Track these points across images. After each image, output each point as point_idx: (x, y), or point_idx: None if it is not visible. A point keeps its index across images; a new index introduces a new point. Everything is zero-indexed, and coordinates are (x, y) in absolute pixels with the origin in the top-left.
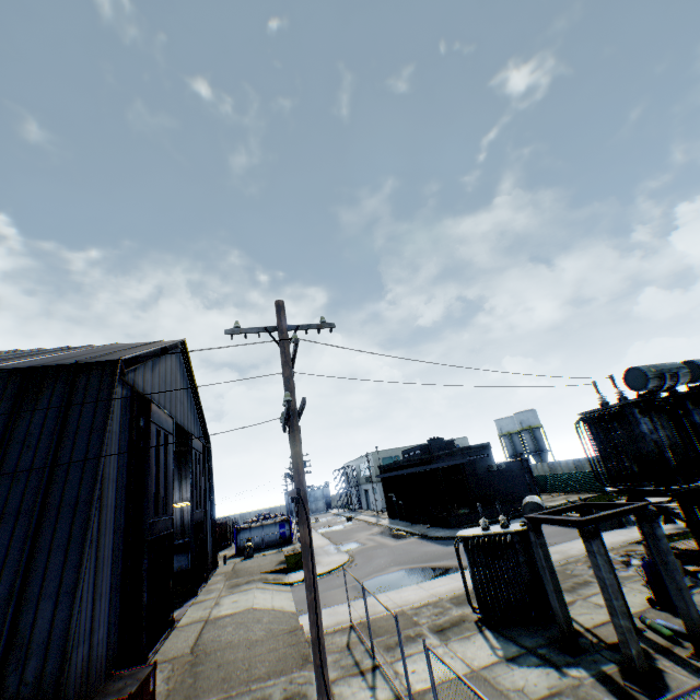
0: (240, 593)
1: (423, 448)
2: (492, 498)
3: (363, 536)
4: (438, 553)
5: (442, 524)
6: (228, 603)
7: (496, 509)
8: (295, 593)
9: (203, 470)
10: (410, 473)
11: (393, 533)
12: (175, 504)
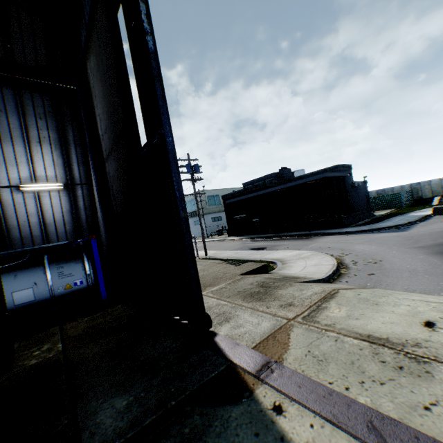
0: (345, 304)
1: (277, 176)
2: (353, 207)
3: (243, 244)
4: (427, 234)
5: (327, 227)
6: (433, 334)
7: (362, 214)
8: (396, 288)
9: (93, 117)
10: (282, 190)
11: (274, 239)
12: (23, 185)
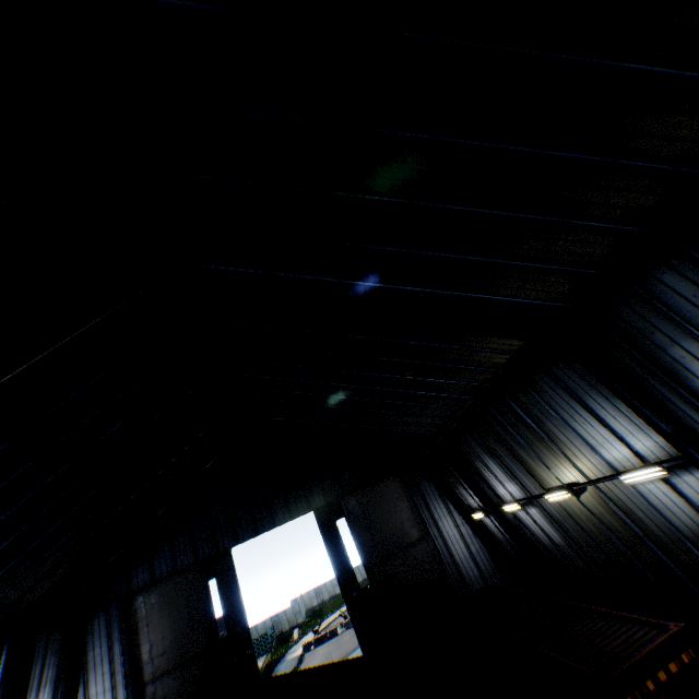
0: None
1: None
2: None
3: None
4: None
5: None
6: None
7: None
8: None
9: (129, 640)
10: None
11: None
12: None
